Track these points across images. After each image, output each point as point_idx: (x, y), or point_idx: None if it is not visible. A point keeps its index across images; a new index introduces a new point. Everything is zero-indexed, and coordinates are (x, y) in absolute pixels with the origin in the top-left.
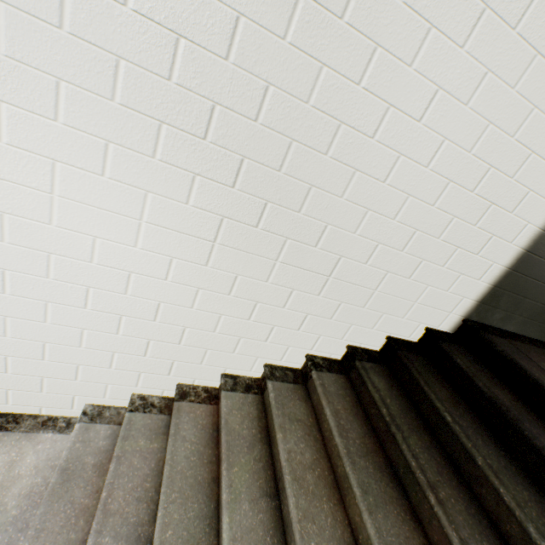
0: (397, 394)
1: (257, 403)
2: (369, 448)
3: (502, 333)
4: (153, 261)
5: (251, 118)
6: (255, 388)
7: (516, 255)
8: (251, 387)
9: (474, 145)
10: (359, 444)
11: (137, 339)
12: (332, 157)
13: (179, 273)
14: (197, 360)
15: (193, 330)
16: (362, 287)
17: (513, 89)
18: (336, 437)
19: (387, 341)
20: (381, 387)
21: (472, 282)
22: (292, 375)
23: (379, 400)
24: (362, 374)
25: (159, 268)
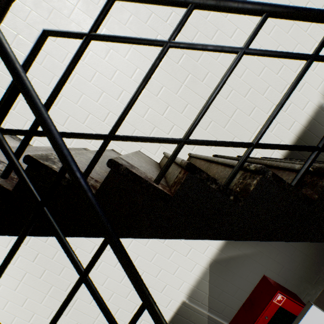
0: None
1: None
2: None
3: None
4: None
5: (44, 241)
6: None
7: (172, 315)
8: None
9: (134, 262)
10: None
11: None
12: None
13: (2, 291)
14: None
15: (0, 321)
16: (89, 316)
17: (146, 246)
18: None
19: None
20: None
21: None
22: None
23: None
24: None
25: None
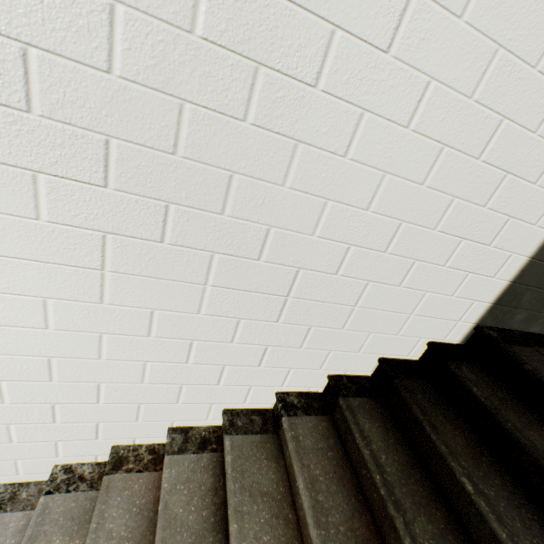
0: (395, 443)
1: (214, 465)
2: (359, 537)
3: (527, 338)
4: (17, 306)
5: (100, 68)
6: (214, 443)
7: (542, 240)
8: (208, 442)
9: (477, 85)
10: (345, 534)
11: (35, 405)
12: (255, 123)
13: (64, 318)
14: (130, 418)
15: (112, 385)
16: (336, 304)
17: None
18: (311, 527)
19: (380, 364)
20: (374, 436)
21: (484, 280)
22: (260, 420)
23: (370, 460)
24: (347, 418)
25: (31, 314)
